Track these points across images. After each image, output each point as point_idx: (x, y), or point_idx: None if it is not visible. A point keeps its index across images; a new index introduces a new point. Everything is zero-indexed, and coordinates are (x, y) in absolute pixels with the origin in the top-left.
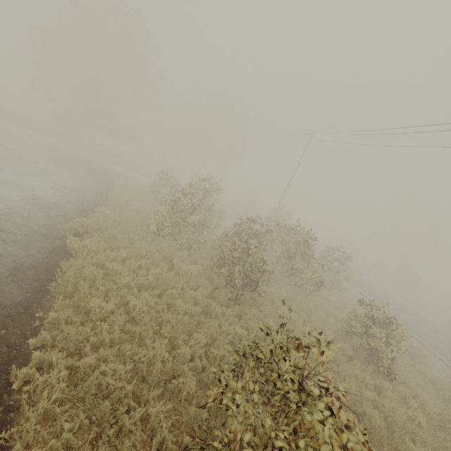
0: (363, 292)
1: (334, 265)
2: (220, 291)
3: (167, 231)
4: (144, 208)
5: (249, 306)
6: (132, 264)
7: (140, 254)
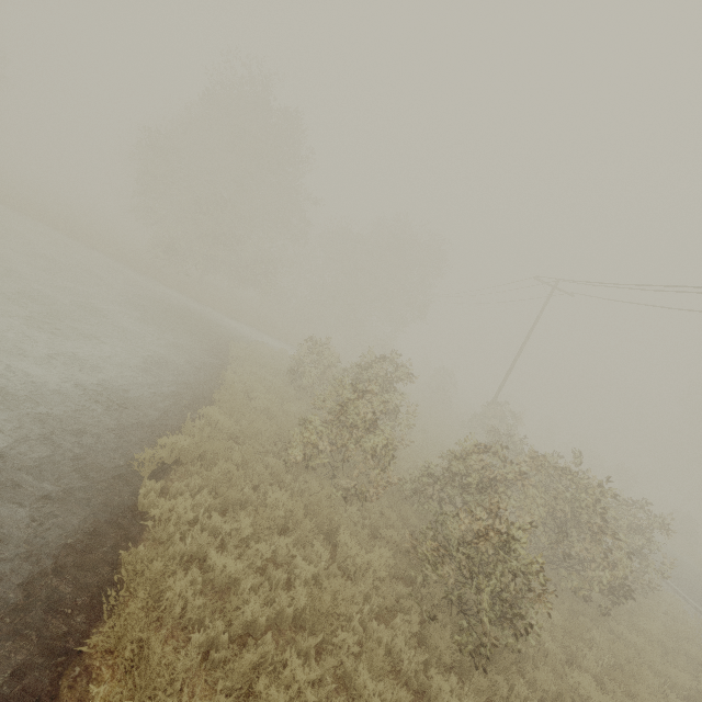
0: (682, 592)
1: (633, 540)
2: (438, 626)
3: (321, 461)
4: (279, 406)
5: (504, 671)
6: (260, 554)
7: (274, 519)
